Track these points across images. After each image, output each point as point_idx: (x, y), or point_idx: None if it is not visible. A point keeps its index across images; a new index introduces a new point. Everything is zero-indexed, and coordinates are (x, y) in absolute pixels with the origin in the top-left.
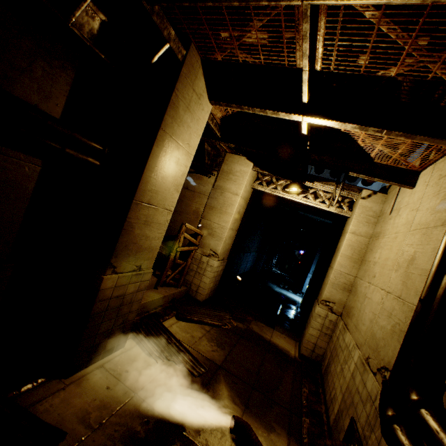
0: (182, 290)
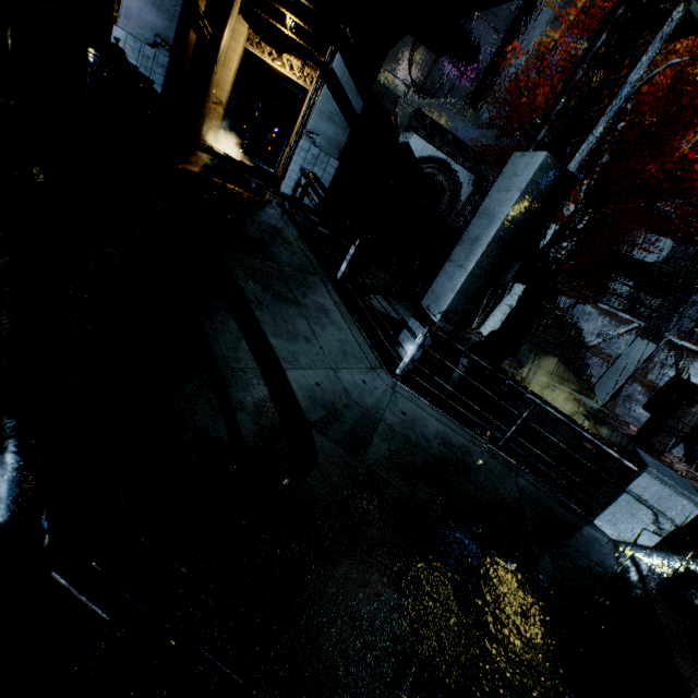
0: None
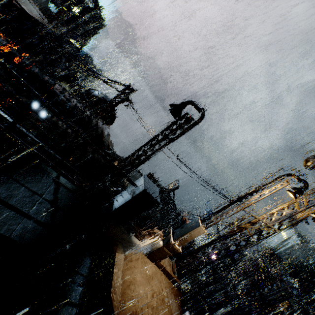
0: None
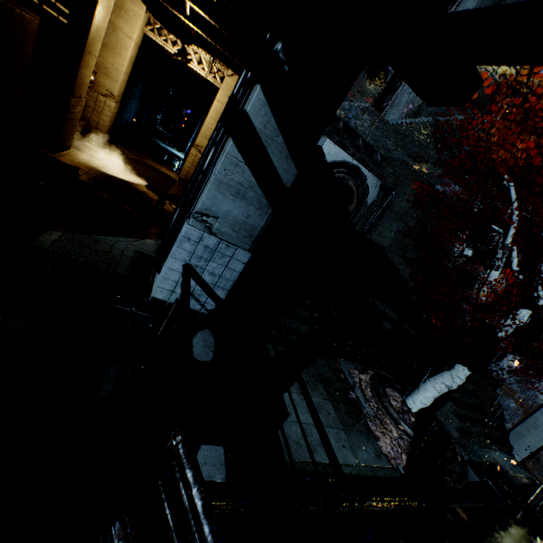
0: (84, 124)
